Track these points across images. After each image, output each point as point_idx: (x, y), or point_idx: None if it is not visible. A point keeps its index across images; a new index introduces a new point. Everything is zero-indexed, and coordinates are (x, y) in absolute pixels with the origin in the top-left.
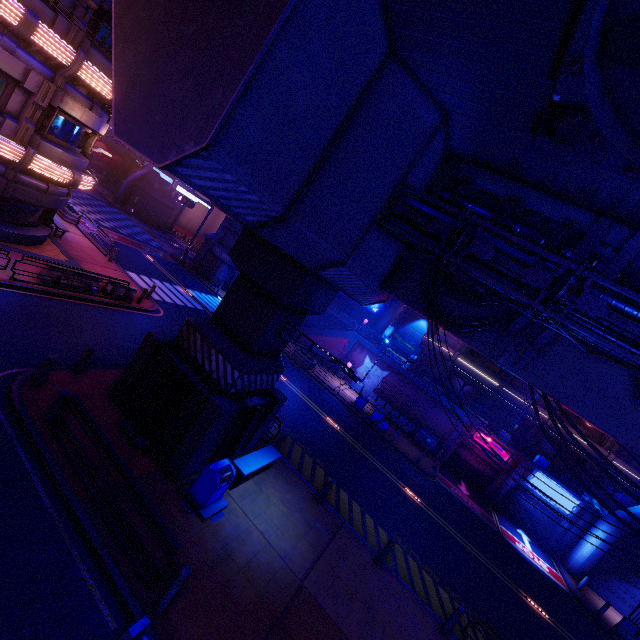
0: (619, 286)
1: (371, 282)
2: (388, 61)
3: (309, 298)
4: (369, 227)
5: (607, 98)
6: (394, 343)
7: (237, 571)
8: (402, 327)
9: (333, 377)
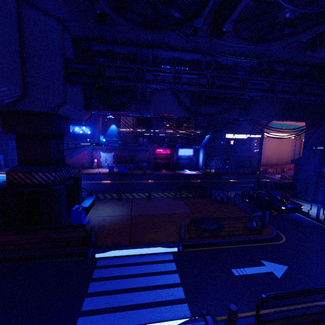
0: (151, 67)
1: (80, 108)
2: (19, 2)
3: (60, 127)
4: (65, 83)
5: (111, 9)
6: (108, 142)
7: (109, 226)
8: (106, 133)
9: (93, 170)
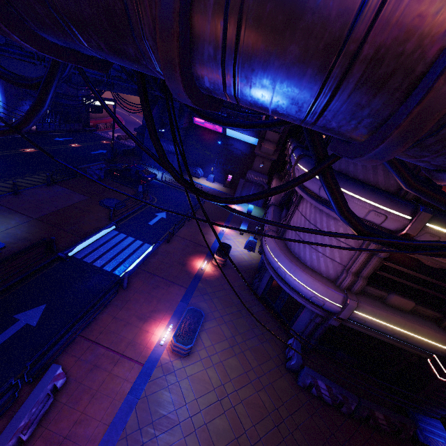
0: None
1: None
2: None
3: None
4: None
5: None
6: None
7: (33, 236)
8: None
9: None
